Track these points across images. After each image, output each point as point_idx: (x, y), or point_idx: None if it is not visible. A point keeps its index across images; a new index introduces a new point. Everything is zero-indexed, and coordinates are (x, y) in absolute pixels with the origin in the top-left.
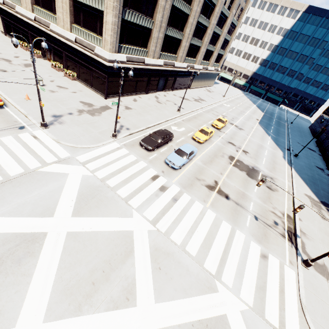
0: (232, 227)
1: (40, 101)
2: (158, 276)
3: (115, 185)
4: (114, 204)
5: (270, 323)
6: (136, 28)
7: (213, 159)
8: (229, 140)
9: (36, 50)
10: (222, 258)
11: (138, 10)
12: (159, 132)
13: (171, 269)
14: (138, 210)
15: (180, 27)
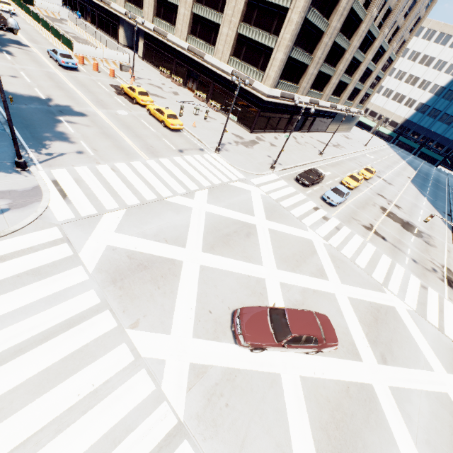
0: (392, 261)
1: (225, 128)
2: (339, 271)
3: (287, 207)
4: (292, 220)
5: (431, 323)
6: (295, 64)
7: (364, 205)
8: (378, 192)
9: (178, 78)
10: (386, 276)
11: (302, 47)
12: (314, 170)
13: (347, 270)
14: (310, 228)
15: (334, 63)
